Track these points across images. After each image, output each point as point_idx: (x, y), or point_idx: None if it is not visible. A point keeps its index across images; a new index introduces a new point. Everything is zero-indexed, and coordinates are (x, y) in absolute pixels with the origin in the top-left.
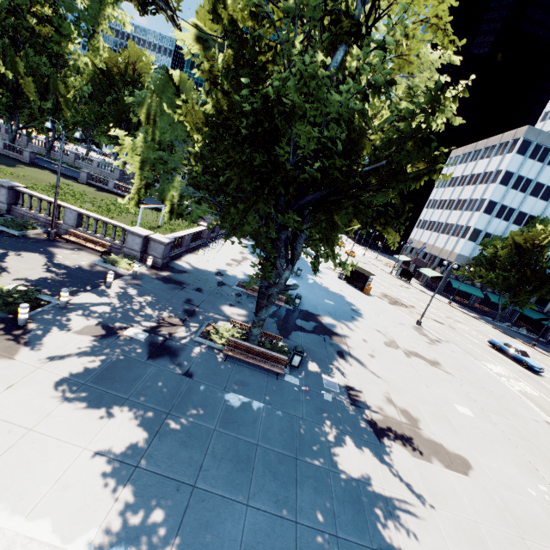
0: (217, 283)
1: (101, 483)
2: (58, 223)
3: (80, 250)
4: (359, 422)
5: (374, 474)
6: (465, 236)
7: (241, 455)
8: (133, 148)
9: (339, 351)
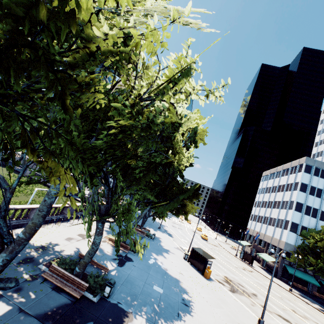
0: (23, 259)
1: None
2: None
3: None
4: None
5: None
6: (286, 228)
7: None
8: None
9: None
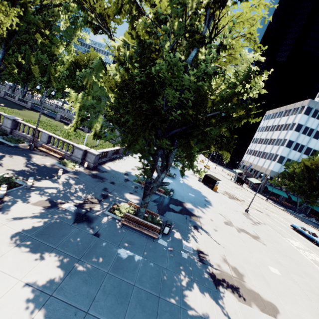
0: (124, 179)
1: (25, 306)
2: (37, 140)
3: (47, 156)
4: (204, 274)
5: (211, 312)
6: (275, 160)
7: (122, 292)
8: (76, 99)
9: (195, 226)
